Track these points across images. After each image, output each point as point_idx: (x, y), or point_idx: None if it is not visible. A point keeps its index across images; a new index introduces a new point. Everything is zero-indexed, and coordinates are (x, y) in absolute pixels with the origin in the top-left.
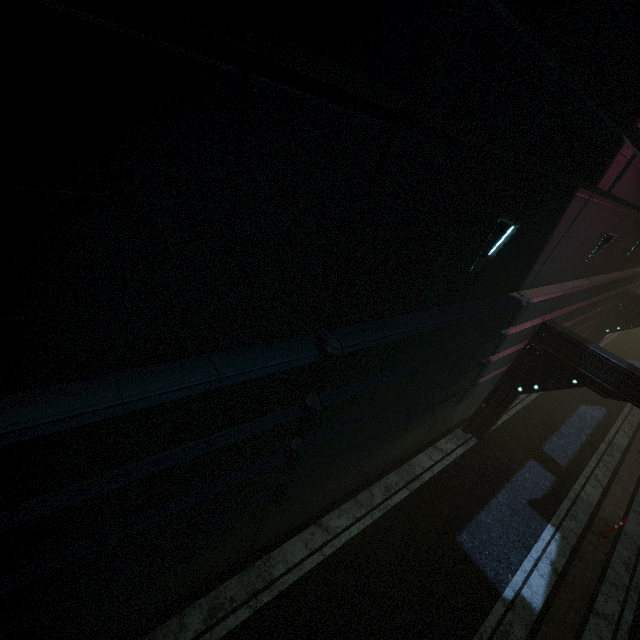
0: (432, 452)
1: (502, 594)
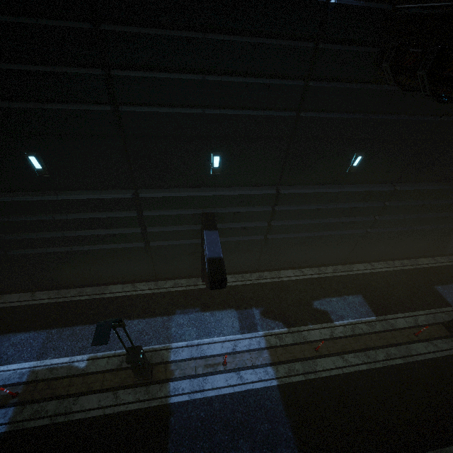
0: (430, 259)
1: (452, 306)
